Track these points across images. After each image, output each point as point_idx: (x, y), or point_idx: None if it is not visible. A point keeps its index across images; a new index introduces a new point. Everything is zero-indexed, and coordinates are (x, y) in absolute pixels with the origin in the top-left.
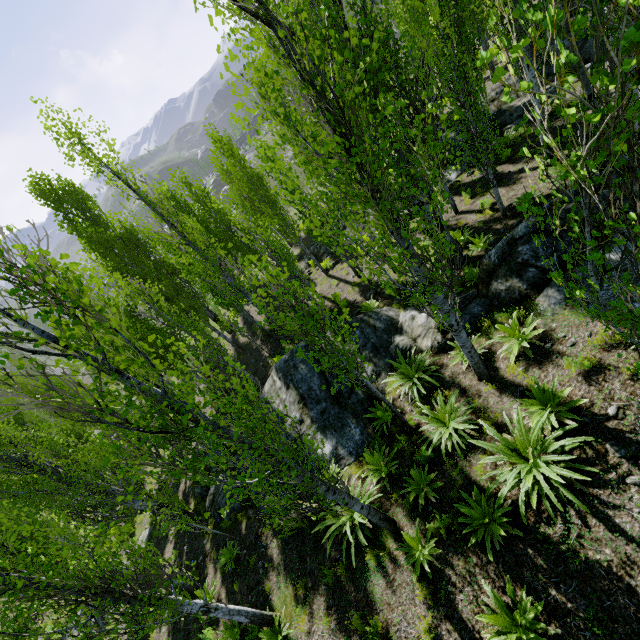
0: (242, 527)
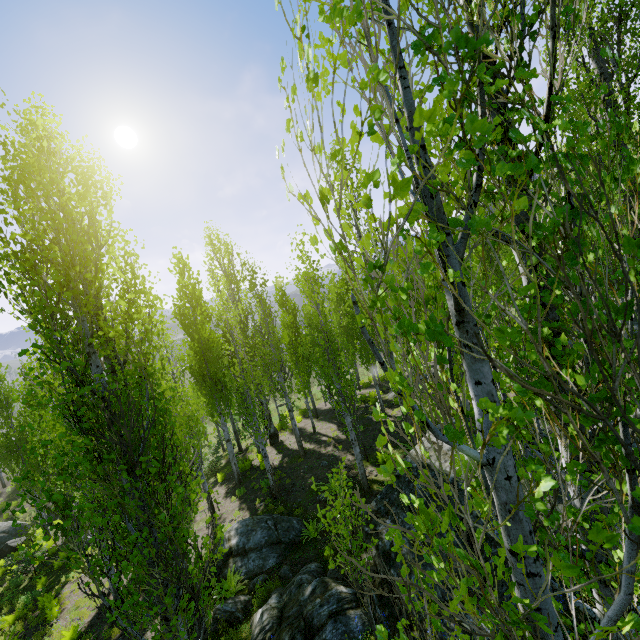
0: None
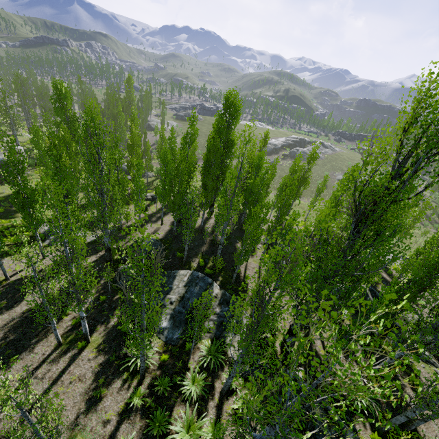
0: (116, 296)
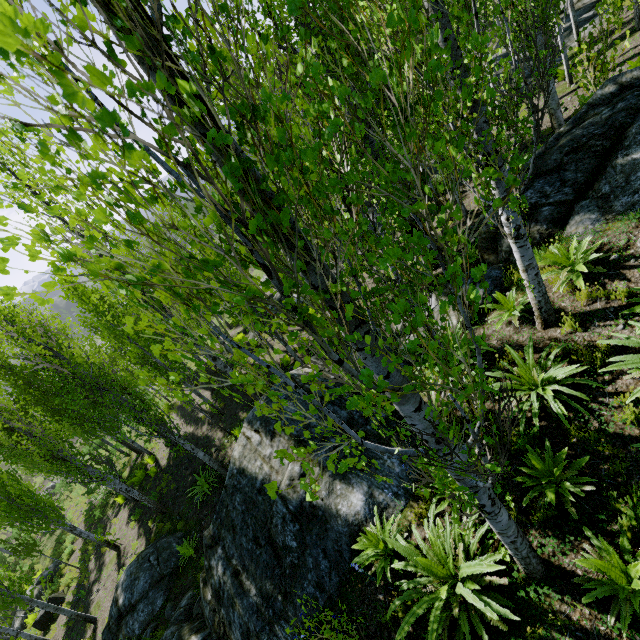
0: None
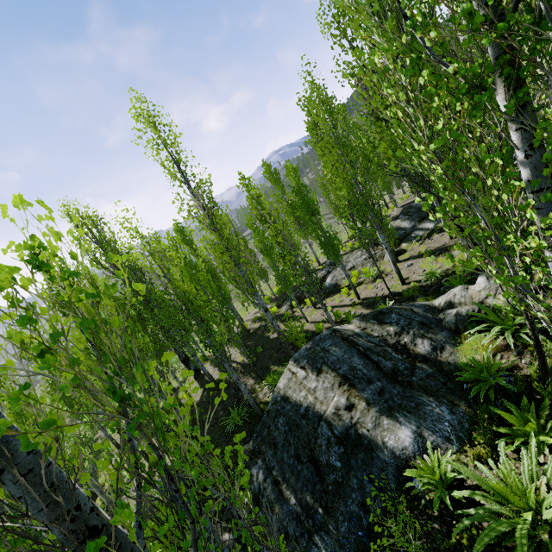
0: None
